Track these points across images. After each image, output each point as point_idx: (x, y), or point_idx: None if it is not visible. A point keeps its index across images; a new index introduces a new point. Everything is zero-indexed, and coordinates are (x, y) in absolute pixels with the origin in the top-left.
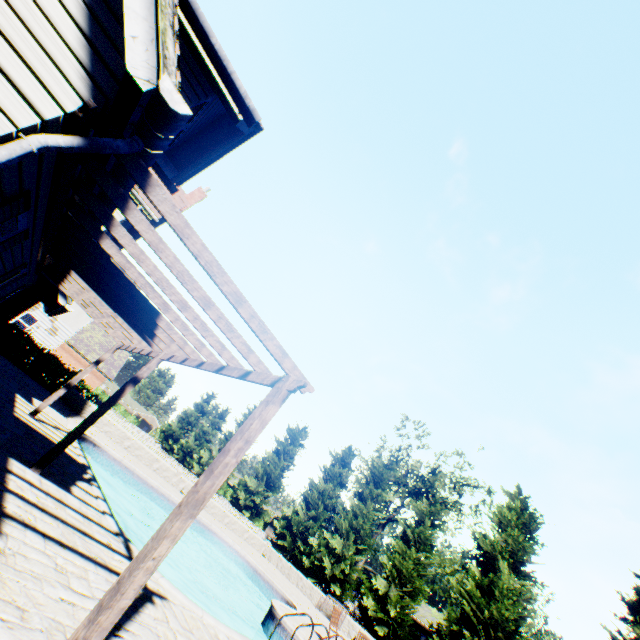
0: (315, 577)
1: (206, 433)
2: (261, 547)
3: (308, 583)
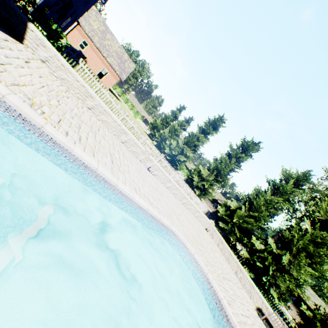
0: (250, 268)
1: (175, 130)
2: (206, 224)
3: (248, 279)
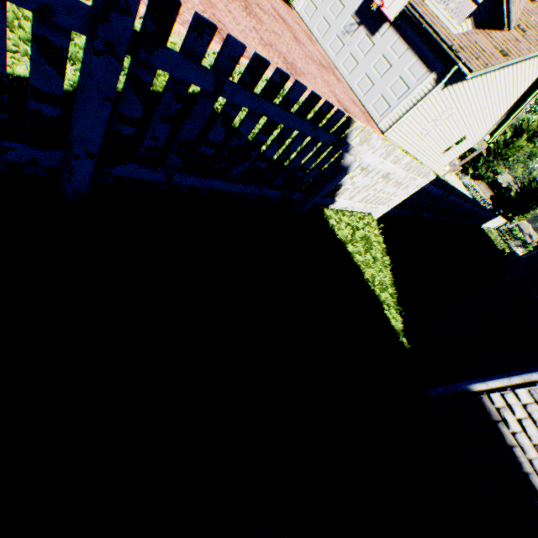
0: None
1: None
2: None
3: None
